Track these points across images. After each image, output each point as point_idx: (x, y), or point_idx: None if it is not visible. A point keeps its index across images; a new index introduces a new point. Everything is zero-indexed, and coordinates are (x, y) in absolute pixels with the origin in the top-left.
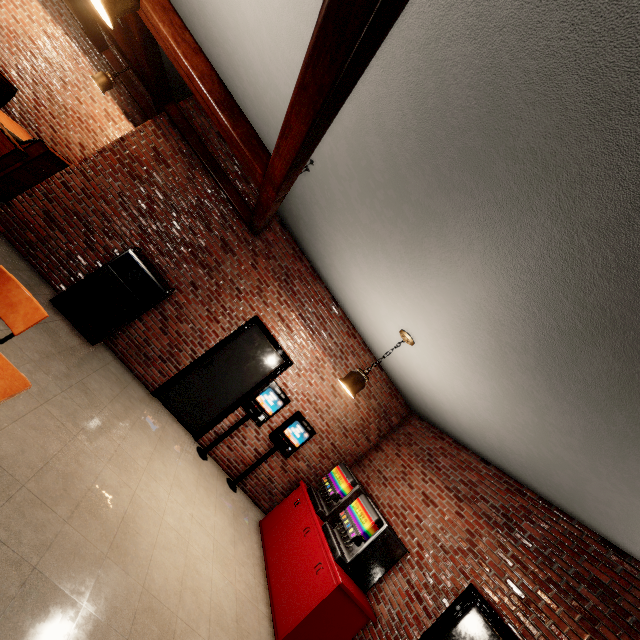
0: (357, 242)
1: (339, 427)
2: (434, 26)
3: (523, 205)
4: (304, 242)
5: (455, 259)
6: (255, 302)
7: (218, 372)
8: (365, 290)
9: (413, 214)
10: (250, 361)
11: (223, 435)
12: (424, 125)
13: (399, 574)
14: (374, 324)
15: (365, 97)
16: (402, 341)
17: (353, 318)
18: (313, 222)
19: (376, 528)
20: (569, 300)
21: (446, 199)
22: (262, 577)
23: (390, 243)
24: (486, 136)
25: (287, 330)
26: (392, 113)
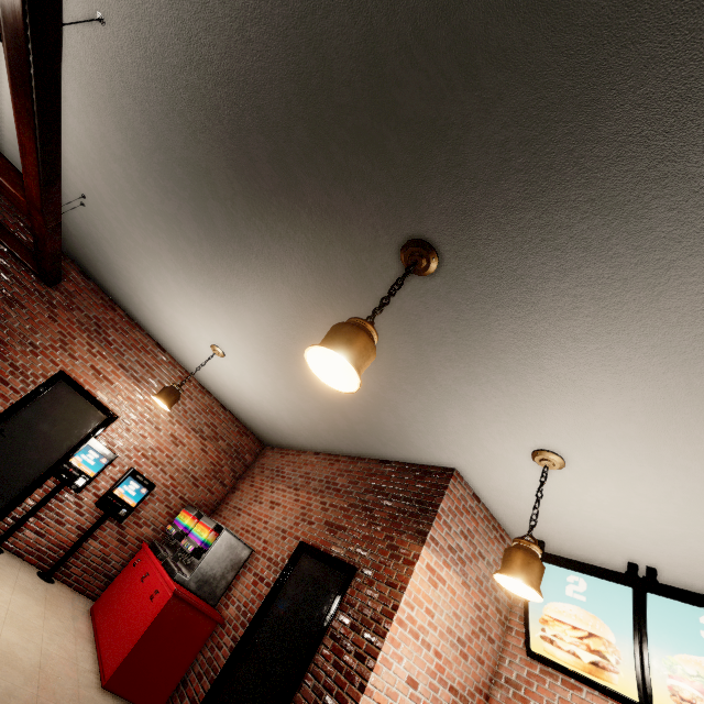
0: (146, 266)
1: (187, 478)
2: (110, 87)
3: (201, 195)
4: (111, 288)
5: (199, 250)
6: (58, 356)
7: (12, 443)
8: (173, 317)
9: (163, 222)
10: (59, 423)
11: (26, 515)
12: (135, 150)
13: (247, 574)
14: (196, 354)
15: (96, 134)
16: (213, 354)
17: (182, 359)
18: (109, 260)
19: (216, 535)
20: (251, 254)
21: (171, 203)
22: (89, 647)
23: (164, 255)
24: (164, 153)
25: (106, 382)
26: (115, 144)
